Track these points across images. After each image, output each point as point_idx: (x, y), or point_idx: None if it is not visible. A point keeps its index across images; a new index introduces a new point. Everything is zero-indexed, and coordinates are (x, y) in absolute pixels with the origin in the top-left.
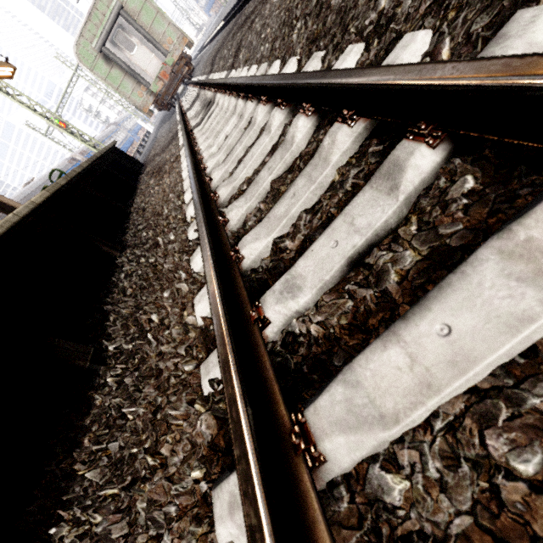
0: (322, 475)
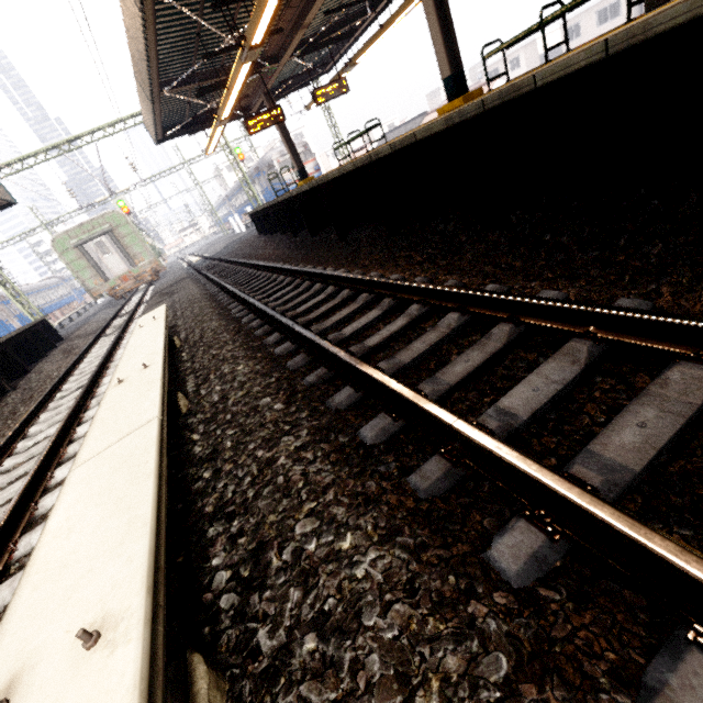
0: (47, 409)
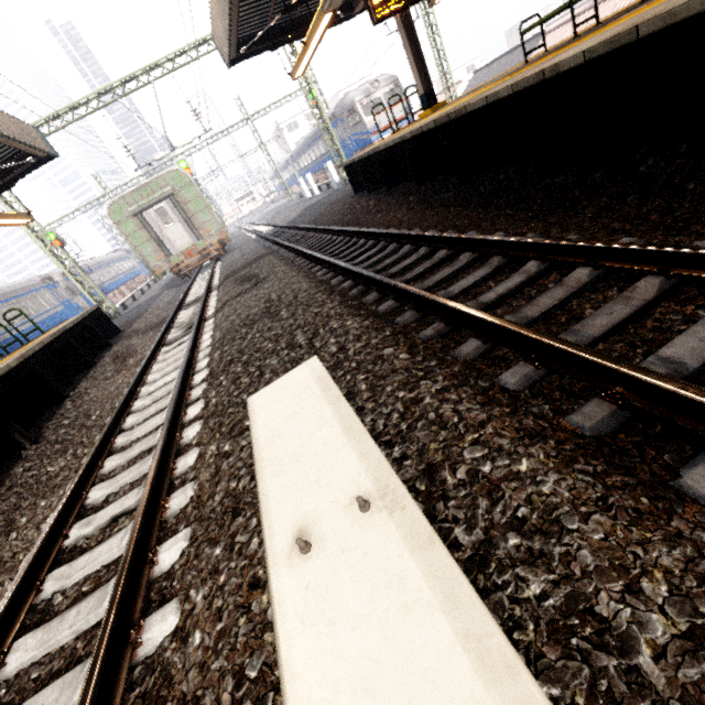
0: (40, 596)
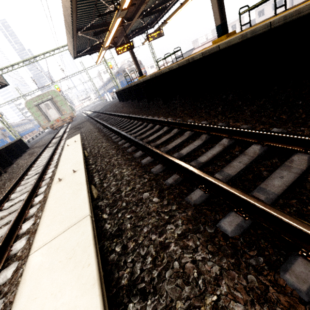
0: (20, 184)
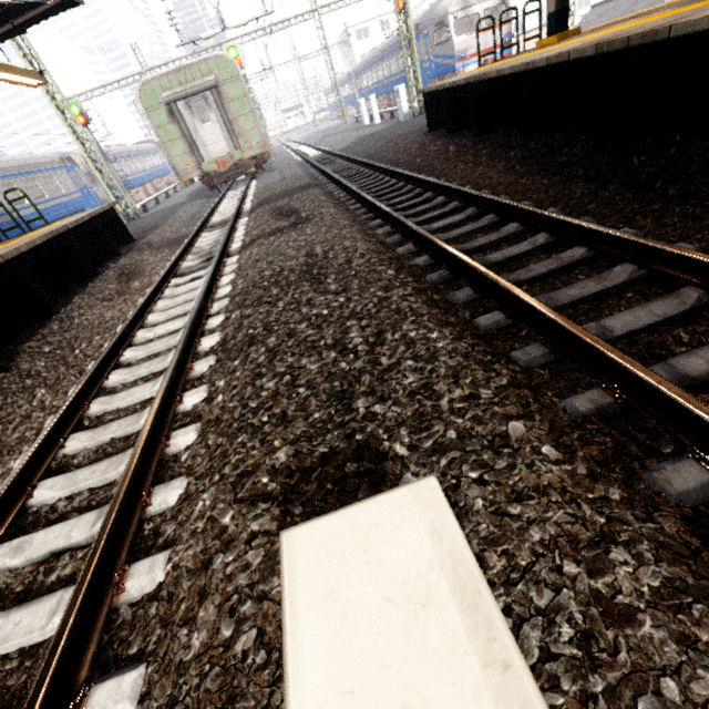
0: None
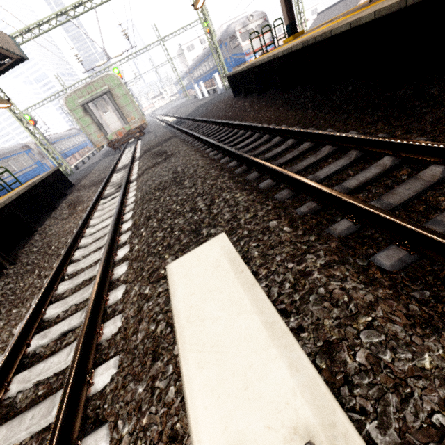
0: (7, 394)
